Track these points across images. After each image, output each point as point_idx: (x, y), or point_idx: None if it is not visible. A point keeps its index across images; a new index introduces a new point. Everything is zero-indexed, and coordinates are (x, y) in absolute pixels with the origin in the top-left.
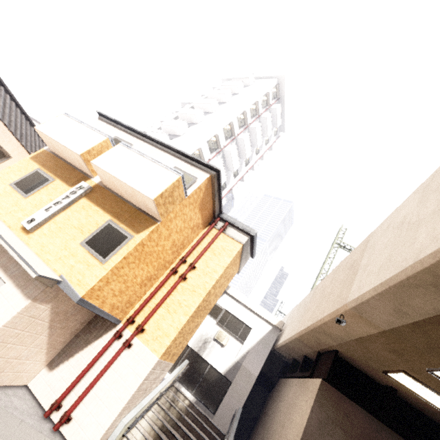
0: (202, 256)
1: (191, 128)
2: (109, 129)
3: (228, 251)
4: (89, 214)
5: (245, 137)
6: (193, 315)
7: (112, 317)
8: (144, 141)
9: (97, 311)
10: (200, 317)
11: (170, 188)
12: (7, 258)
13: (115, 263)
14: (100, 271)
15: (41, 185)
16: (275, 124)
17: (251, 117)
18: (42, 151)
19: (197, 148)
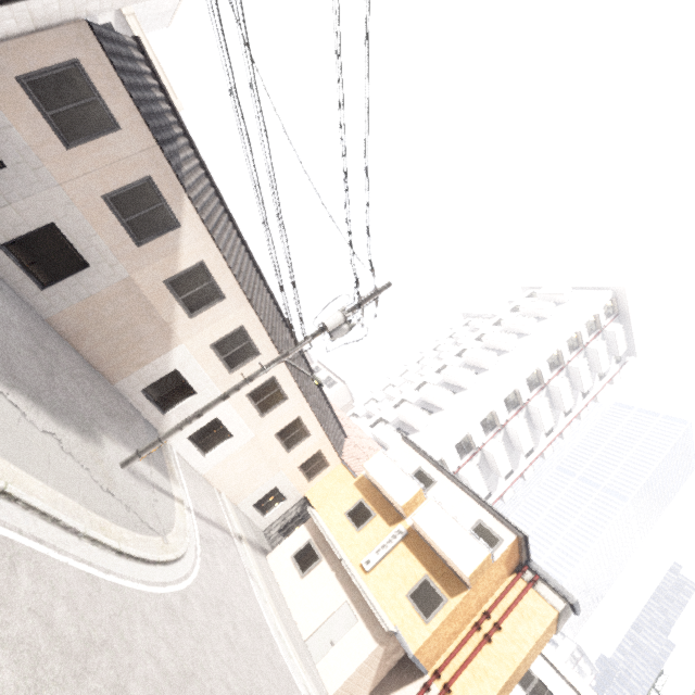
0: (508, 615)
1: (480, 378)
2: (412, 454)
3: (540, 617)
4: (408, 563)
5: (560, 385)
6: (500, 691)
7: (423, 669)
8: (446, 476)
9: (417, 664)
10: (506, 690)
11: (481, 564)
12: (356, 595)
13: (436, 627)
14: (424, 631)
15: (367, 520)
16: (614, 351)
17: (571, 352)
18: (361, 477)
19: (490, 411)
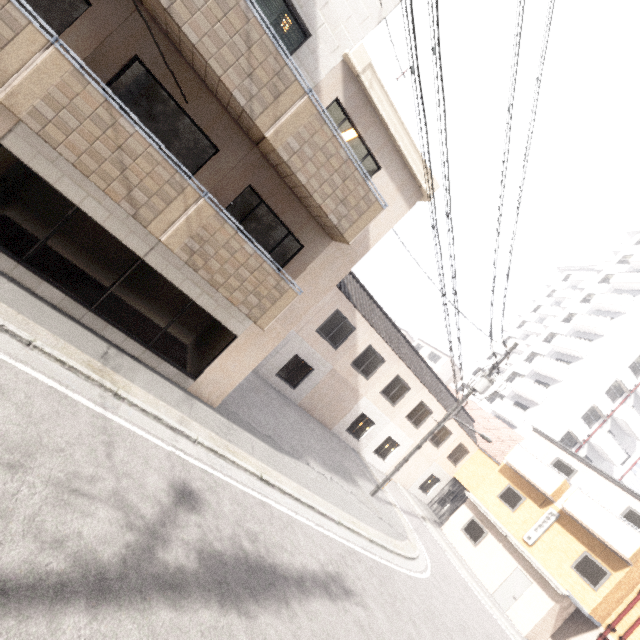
0: None
1: (596, 345)
2: (547, 445)
3: None
4: (566, 541)
5: None
6: None
7: (597, 623)
8: (586, 465)
9: (592, 620)
10: None
11: (639, 548)
12: (524, 563)
13: (604, 594)
14: (594, 596)
15: (518, 503)
16: None
17: None
18: (503, 465)
19: (614, 380)
